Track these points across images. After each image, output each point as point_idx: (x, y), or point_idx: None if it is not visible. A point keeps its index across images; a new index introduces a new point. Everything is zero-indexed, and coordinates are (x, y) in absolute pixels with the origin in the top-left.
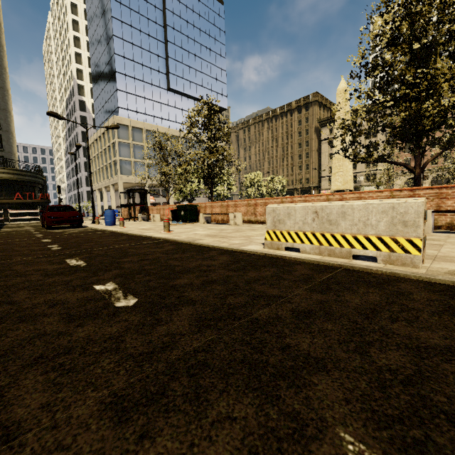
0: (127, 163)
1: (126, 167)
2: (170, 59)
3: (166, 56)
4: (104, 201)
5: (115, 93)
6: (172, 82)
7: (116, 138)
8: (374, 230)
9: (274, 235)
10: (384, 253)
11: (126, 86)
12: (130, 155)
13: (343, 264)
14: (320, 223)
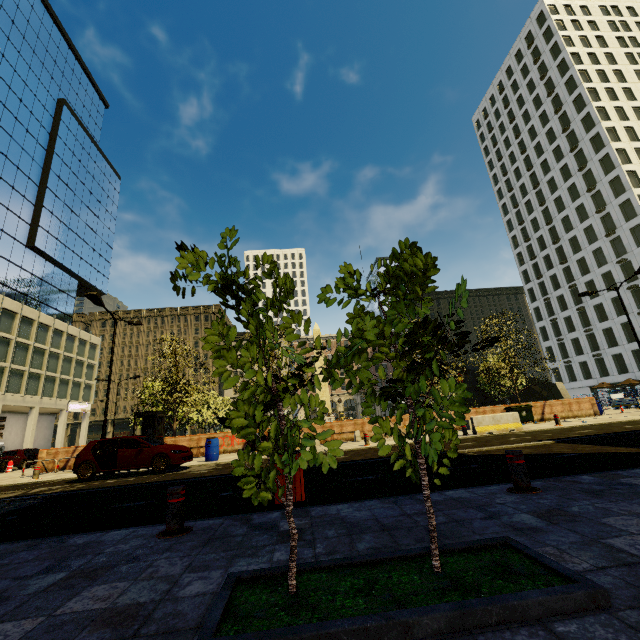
0: None
1: None
2: (46, 209)
3: (38, 203)
4: None
5: None
6: (40, 238)
7: None
8: (510, 422)
9: (480, 428)
10: (515, 428)
11: None
12: None
13: (513, 432)
14: (495, 421)
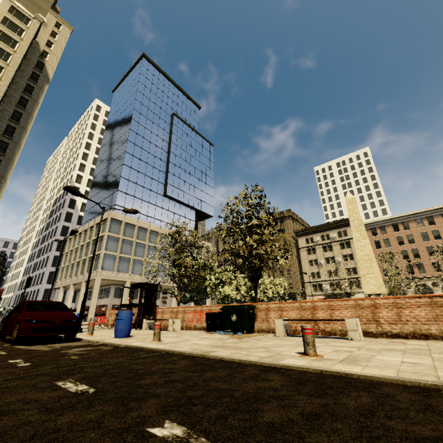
0: (111, 258)
1: (110, 262)
2: (170, 174)
3: (167, 171)
4: (67, 301)
5: (115, 193)
6: (169, 190)
7: (107, 232)
8: None
9: None
10: None
11: (127, 188)
12: (117, 249)
13: None
14: None
